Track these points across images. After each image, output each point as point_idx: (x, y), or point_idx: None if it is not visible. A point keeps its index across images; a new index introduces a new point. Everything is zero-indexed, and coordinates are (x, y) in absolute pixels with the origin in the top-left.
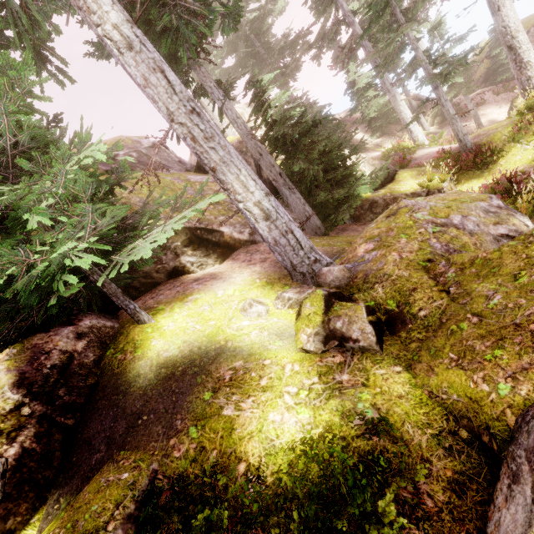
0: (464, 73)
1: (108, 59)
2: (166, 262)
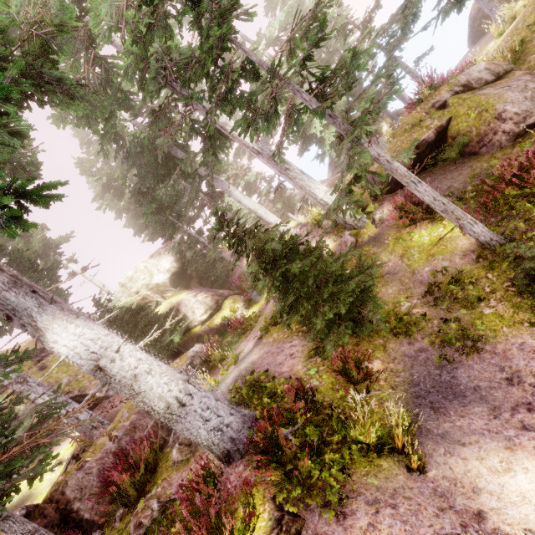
0: (282, 200)
1: (6, 335)
2: None
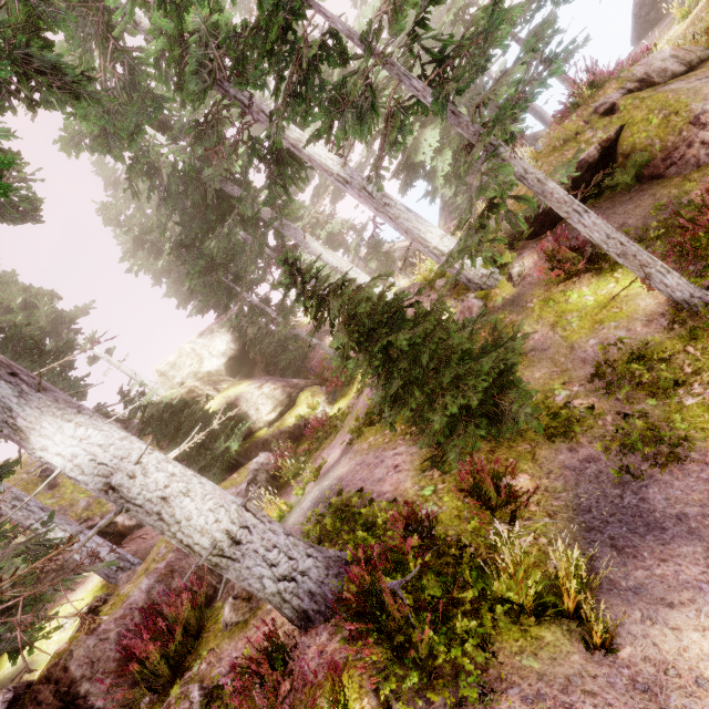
0: (377, 256)
1: None
2: (67, 566)
